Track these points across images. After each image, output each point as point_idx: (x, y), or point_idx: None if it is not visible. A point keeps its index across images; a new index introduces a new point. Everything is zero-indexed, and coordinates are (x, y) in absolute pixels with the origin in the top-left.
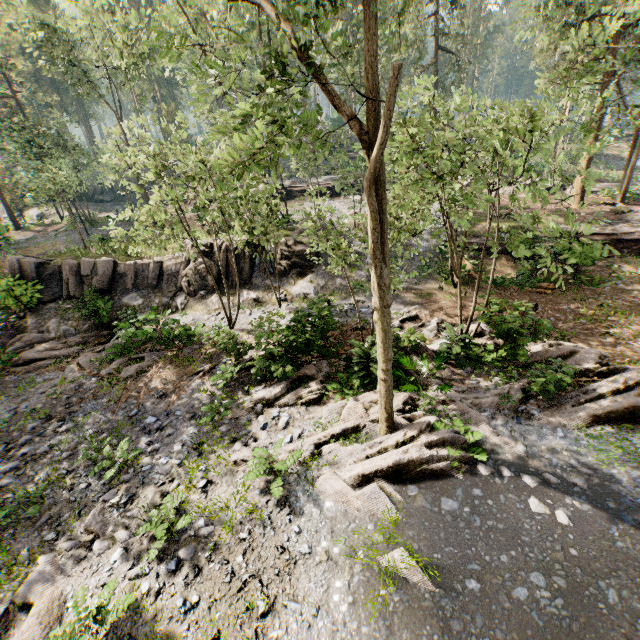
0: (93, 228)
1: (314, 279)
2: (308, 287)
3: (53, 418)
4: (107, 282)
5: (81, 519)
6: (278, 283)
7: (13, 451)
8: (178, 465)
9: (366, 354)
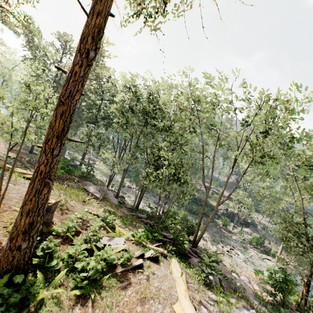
0: None
1: (249, 230)
2: (248, 231)
3: (210, 227)
4: None
5: (230, 245)
6: (243, 226)
7: (209, 229)
8: (240, 247)
9: (272, 250)
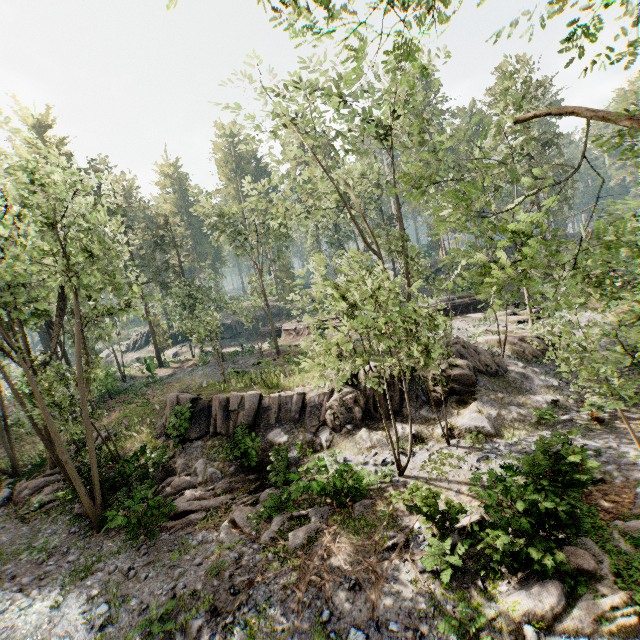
0: (223, 362)
1: (481, 408)
2: (479, 418)
3: (219, 611)
4: (252, 417)
5: None
6: (445, 414)
7: None
8: None
9: None
